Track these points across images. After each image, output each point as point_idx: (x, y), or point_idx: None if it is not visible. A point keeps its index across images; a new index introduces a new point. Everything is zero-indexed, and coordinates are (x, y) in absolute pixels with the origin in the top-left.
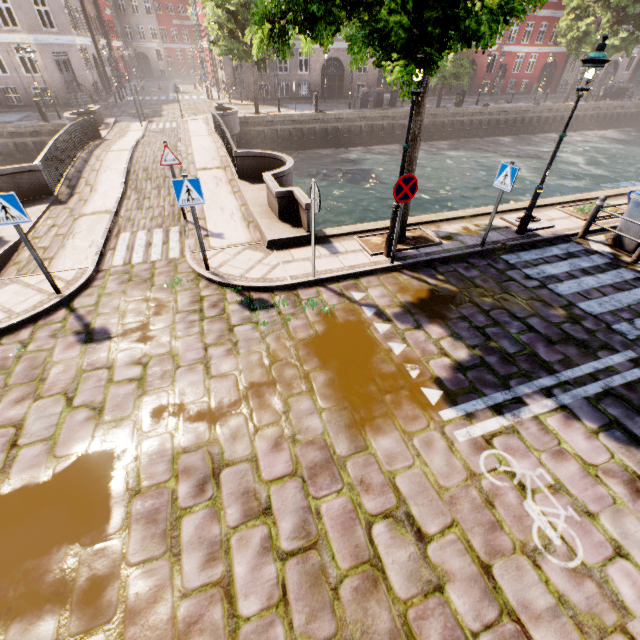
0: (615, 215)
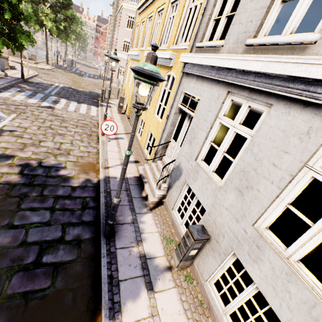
0: (67, 61)
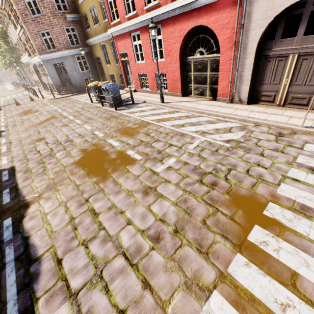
0: None
